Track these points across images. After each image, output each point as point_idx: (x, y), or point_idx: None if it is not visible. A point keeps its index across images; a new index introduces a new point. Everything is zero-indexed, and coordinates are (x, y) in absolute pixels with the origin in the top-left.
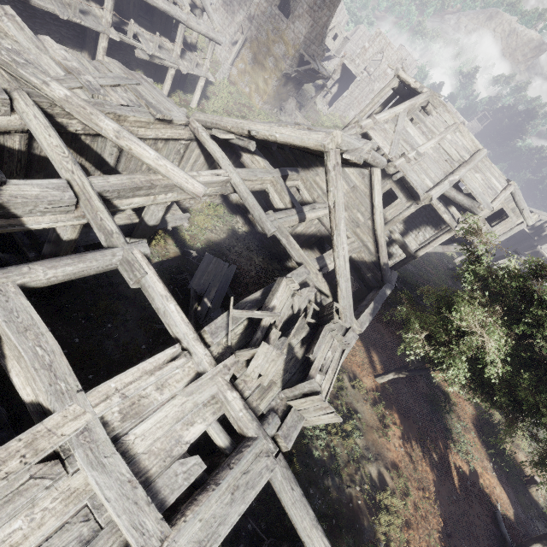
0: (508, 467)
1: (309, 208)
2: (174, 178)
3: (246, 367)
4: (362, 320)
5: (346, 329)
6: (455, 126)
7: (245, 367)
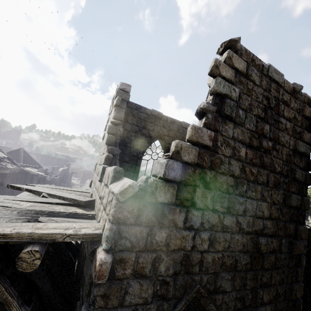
0: None
1: None
2: None
3: None
4: None
5: None
6: None
7: None
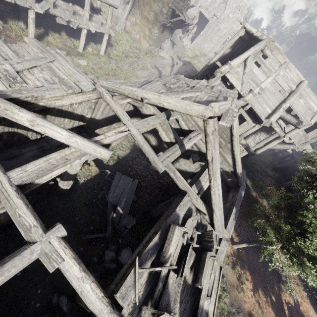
0: (315, 293)
1: (187, 139)
2: (85, 149)
3: (151, 314)
4: (229, 227)
5: (219, 239)
6: (285, 65)
7: (151, 316)
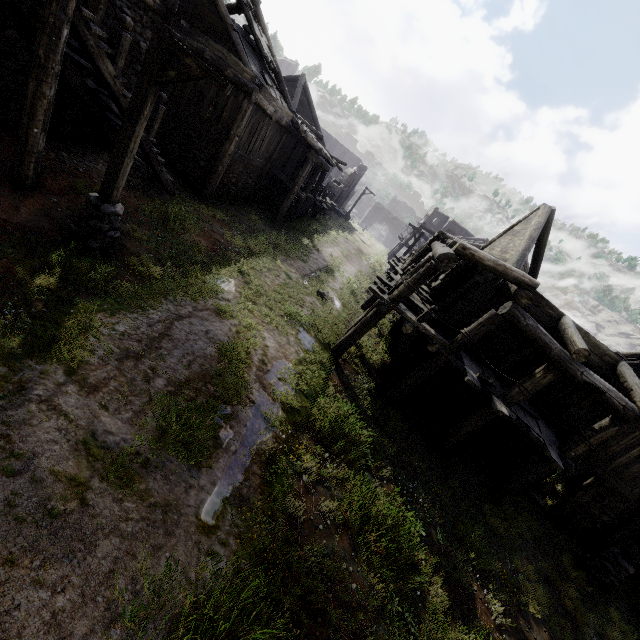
0: None
1: None
2: None
3: None
4: None
5: None
6: None
7: None
